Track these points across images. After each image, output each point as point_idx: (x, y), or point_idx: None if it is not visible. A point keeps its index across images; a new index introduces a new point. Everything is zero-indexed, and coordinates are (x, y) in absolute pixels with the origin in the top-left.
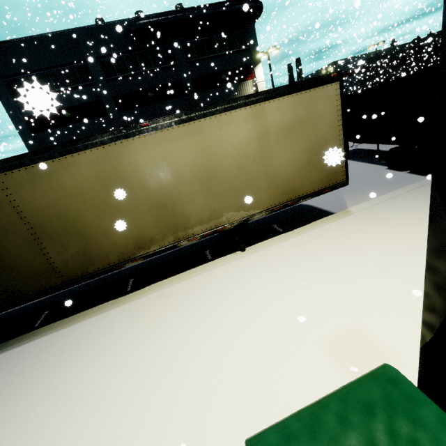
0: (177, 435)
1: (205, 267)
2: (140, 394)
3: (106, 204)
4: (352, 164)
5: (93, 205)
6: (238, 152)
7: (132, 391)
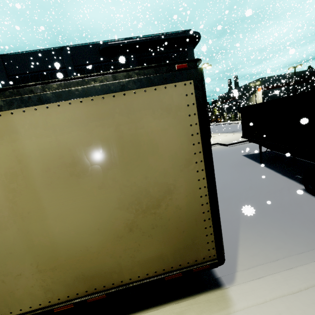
0: None
1: None
2: None
3: None
4: (263, 172)
5: None
6: None
7: None
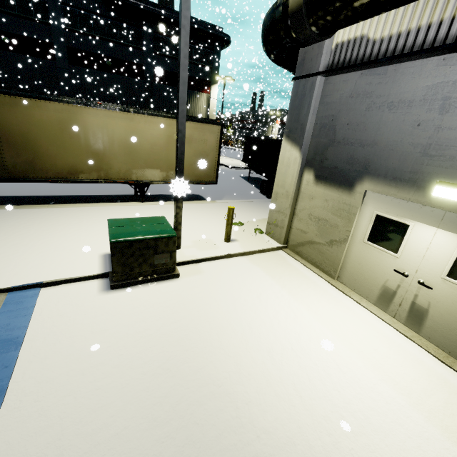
0: (77, 242)
1: (114, 204)
2: (58, 233)
3: (58, 139)
4: (246, 184)
5: (48, 135)
6: (153, 141)
7: (53, 232)
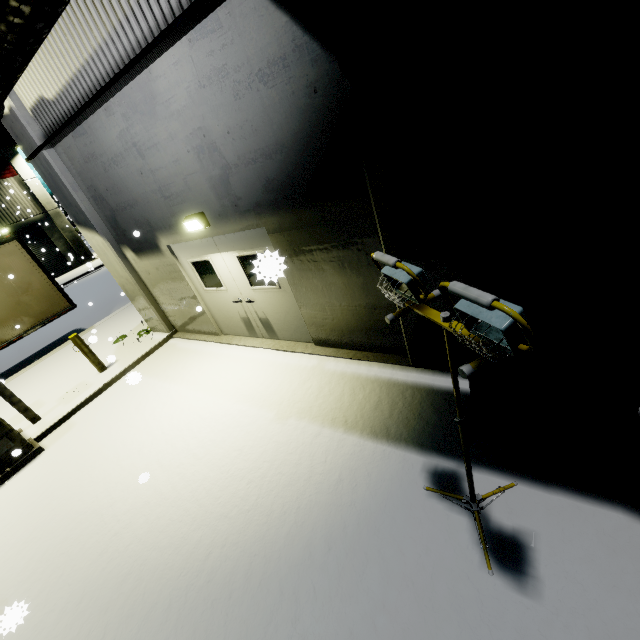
0: None
1: None
2: None
3: None
4: None
5: None
6: None
7: None
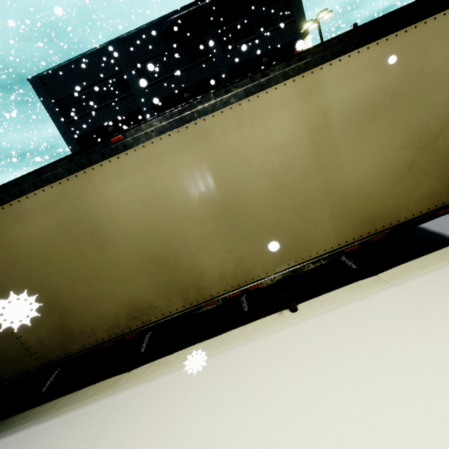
0: None
1: (236, 338)
2: None
3: (79, 263)
4: None
5: (60, 266)
6: (276, 164)
7: None
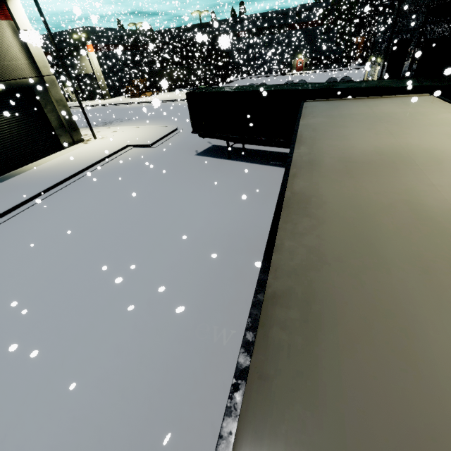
0: None
1: None
2: None
3: None
4: (248, 167)
5: None
6: None
7: None
